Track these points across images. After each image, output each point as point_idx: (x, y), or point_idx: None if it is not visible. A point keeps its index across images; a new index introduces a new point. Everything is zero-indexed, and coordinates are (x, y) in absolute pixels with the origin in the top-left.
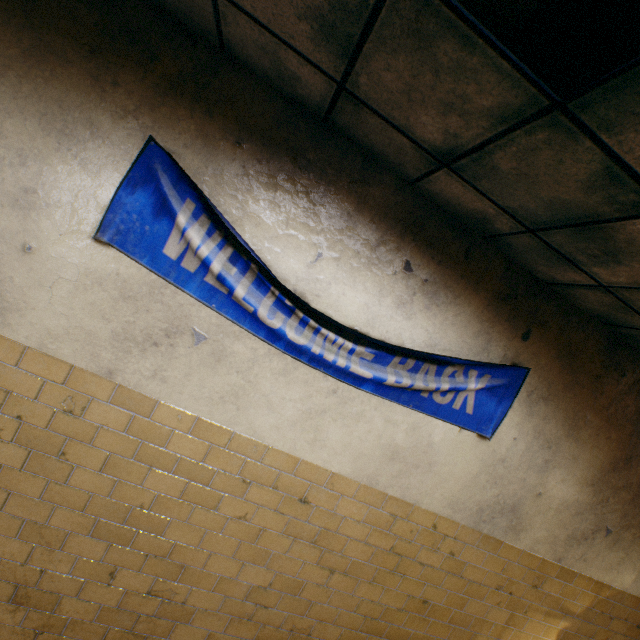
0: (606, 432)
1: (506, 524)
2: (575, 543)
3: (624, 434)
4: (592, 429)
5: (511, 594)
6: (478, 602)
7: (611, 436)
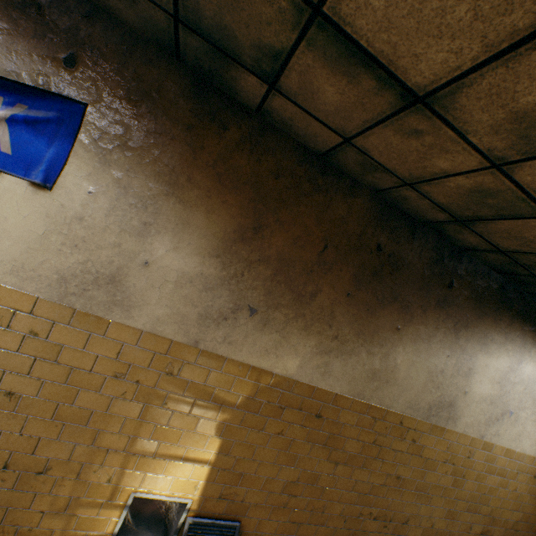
0: (221, 195)
1: (109, 299)
2: (213, 324)
3: (245, 199)
4: (200, 190)
5: (140, 383)
6: (94, 394)
7: (229, 200)
